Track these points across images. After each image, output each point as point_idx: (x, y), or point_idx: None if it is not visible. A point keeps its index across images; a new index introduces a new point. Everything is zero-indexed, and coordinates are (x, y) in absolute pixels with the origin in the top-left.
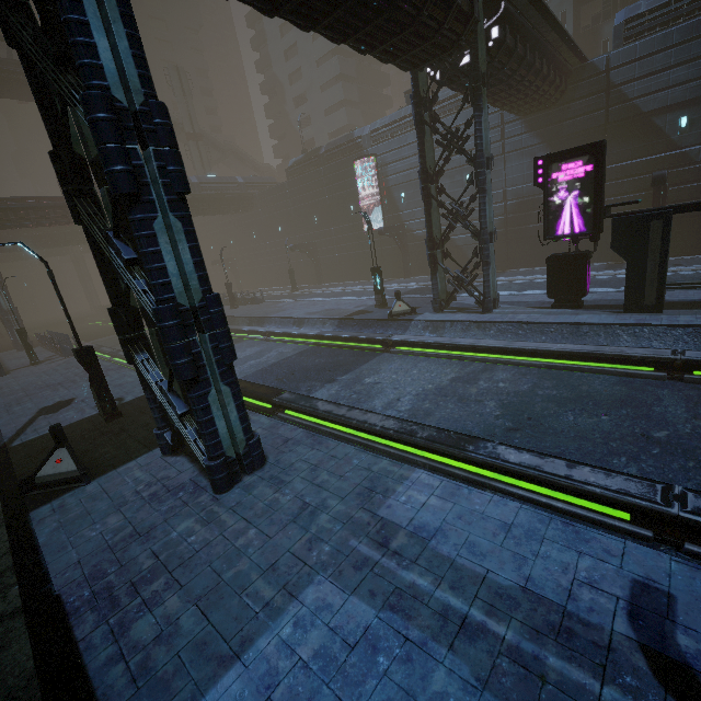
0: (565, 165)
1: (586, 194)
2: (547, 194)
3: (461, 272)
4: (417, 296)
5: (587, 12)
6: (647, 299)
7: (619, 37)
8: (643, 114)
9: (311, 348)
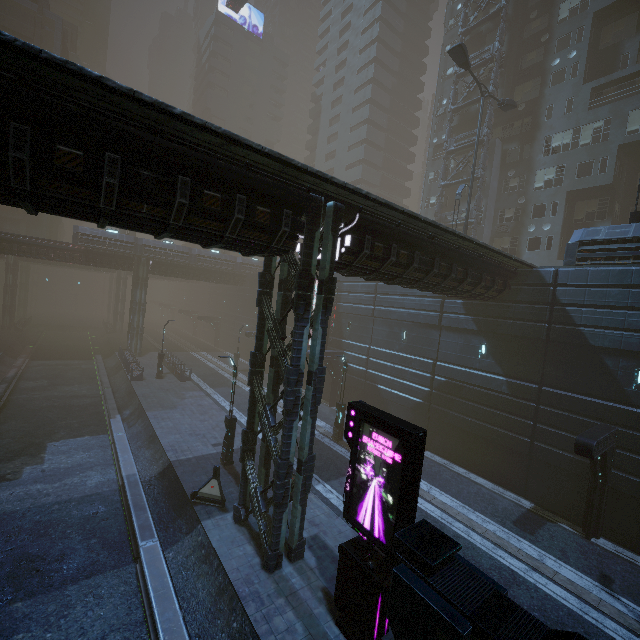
0: (376, 434)
1: (391, 490)
2: (354, 457)
3: (261, 493)
4: None
5: (582, 208)
6: None
7: (572, 255)
8: (591, 346)
9: (109, 493)
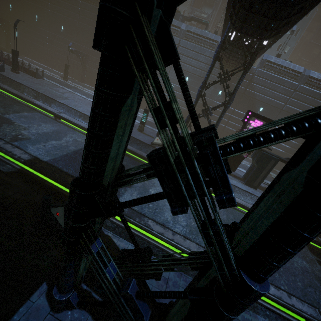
0: (257, 120)
1: None
2: (244, 127)
3: None
4: (154, 129)
5: None
6: (255, 183)
7: (262, 64)
8: (254, 98)
9: None
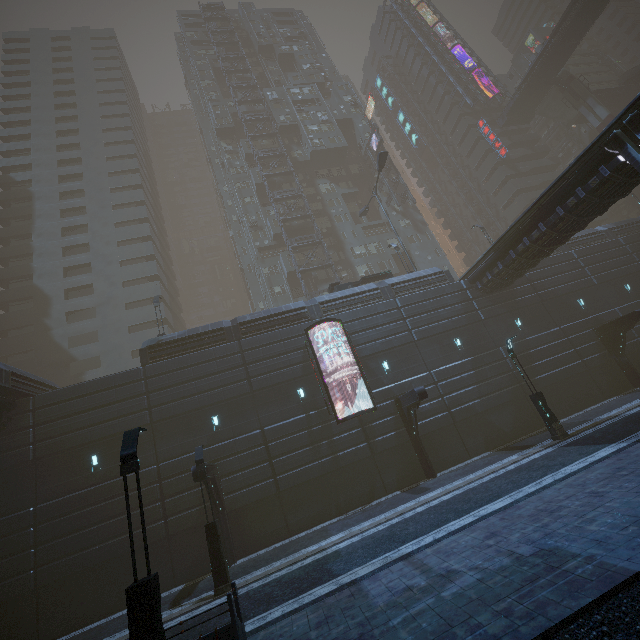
0: None
1: None
2: None
3: None
4: None
5: None
6: None
7: None
8: (557, 297)
9: None
